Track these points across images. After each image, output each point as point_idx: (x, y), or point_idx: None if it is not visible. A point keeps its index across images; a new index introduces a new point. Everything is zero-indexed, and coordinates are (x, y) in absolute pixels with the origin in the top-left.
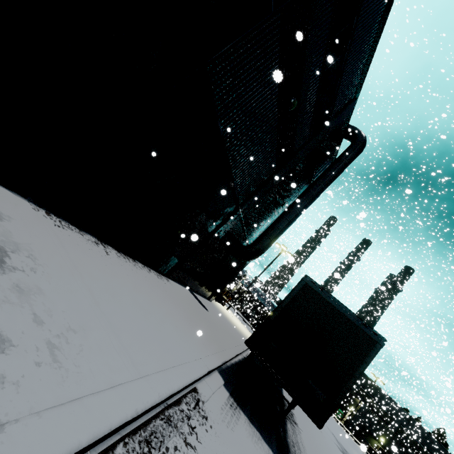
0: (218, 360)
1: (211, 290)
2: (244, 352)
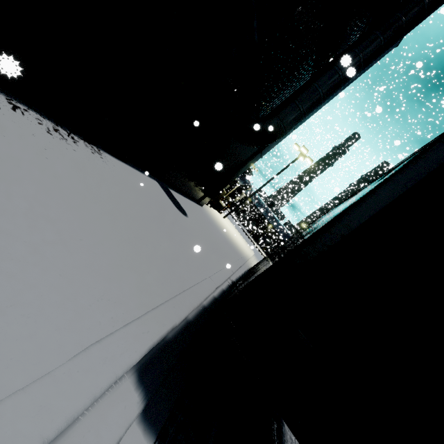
0: (134, 345)
1: (201, 191)
2: (234, 272)
